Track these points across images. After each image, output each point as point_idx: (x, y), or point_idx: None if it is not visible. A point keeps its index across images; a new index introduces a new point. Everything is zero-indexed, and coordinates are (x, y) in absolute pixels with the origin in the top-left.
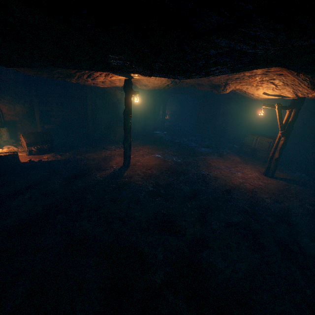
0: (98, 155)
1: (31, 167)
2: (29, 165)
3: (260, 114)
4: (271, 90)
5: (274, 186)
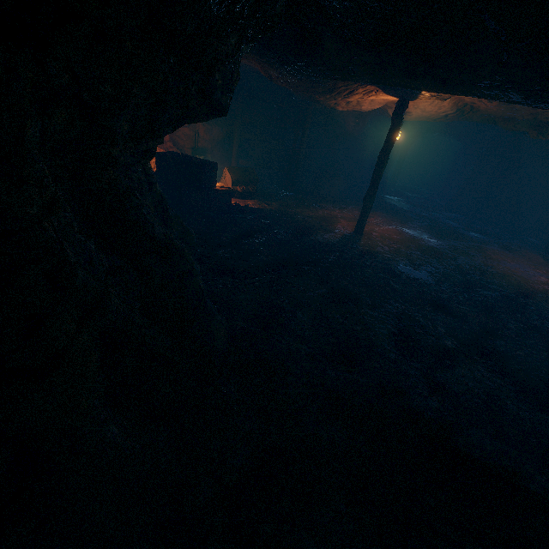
0: (313, 212)
1: (243, 211)
2: (237, 208)
3: None
4: None
5: None
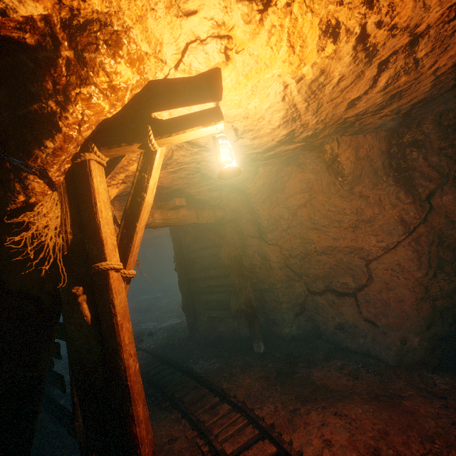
0: None
1: None
2: None
3: None
4: None
5: (131, 306)
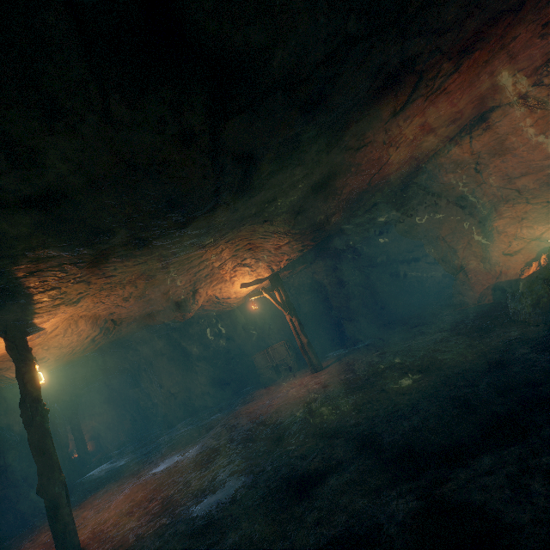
0: None
1: None
2: None
3: (255, 308)
4: (248, 276)
5: (336, 369)
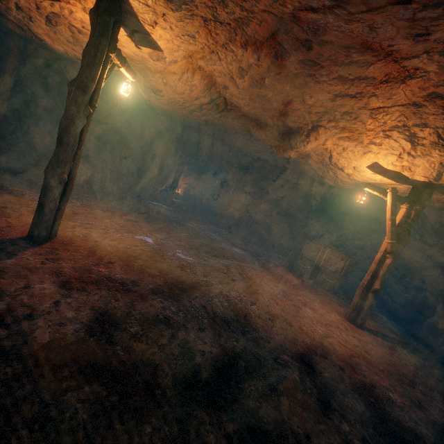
0: None
1: None
2: None
3: (359, 201)
4: (395, 158)
5: (379, 351)
